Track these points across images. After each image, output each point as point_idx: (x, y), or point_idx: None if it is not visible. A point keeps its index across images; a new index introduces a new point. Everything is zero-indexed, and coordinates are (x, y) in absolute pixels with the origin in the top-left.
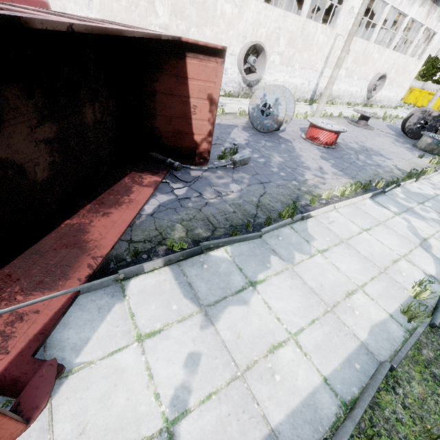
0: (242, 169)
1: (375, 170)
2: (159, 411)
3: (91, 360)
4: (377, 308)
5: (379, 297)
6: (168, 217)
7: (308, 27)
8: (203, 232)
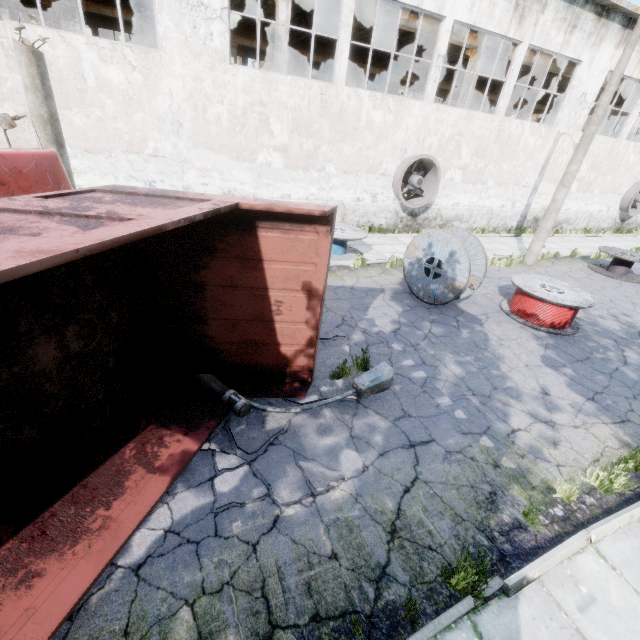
0: (375, 402)
1: None
2: None
3: None
4: None
5: None
6: (170, 578)
7: (508, 128)
8: None
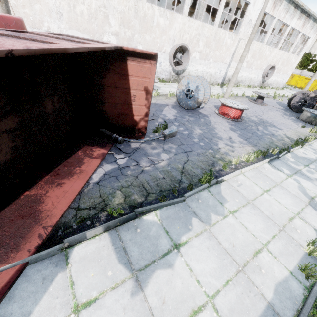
0: (171, 140)
1: (270, 138)
2: None
3: None
4: (279, 266)
5: (281, 254)
6: (110, 185)
7: (219, 34)
8: (138, 198)
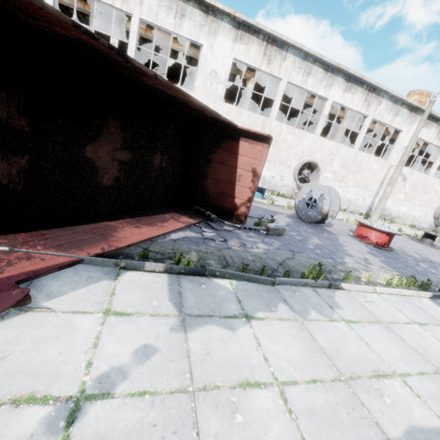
0: (275, 237)
1: None
2: (82, 379)
3: (55, 309)
4: (424, 409)
5: (431, 398)
6: (187, 245)
7: (360, 156)
8: (214, 264)
